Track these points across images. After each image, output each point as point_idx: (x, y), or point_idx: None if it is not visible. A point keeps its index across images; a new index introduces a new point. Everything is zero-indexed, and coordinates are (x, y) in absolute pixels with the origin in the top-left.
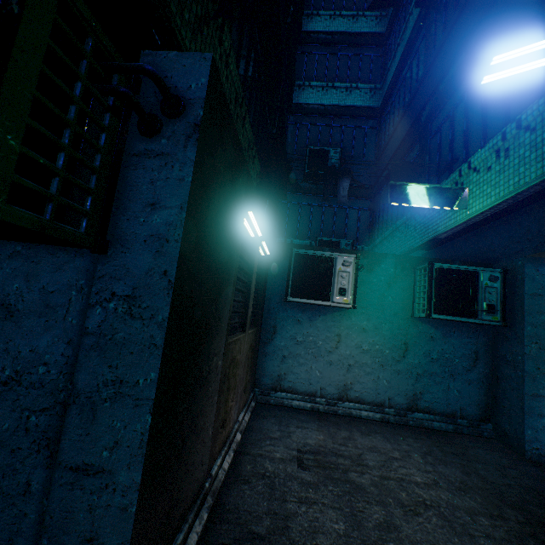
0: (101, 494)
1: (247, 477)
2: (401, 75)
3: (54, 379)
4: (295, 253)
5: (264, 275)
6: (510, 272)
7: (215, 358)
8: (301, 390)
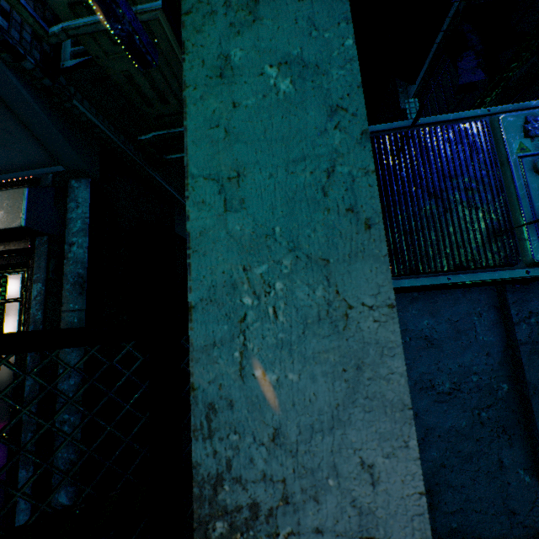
0: None
1: None
2: (433, 77)
3: (487, 383)
4: None
5: None
6: None
7: None
8: None
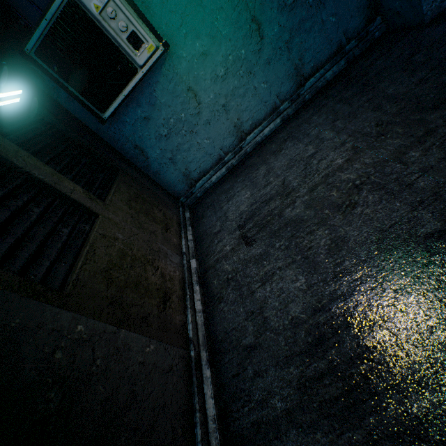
0: None
1: (219, 294)
2: None
3: None
4: (34, 53)
5: (55, 120)
6: None
7: (59, 351)
8: (209, 166)
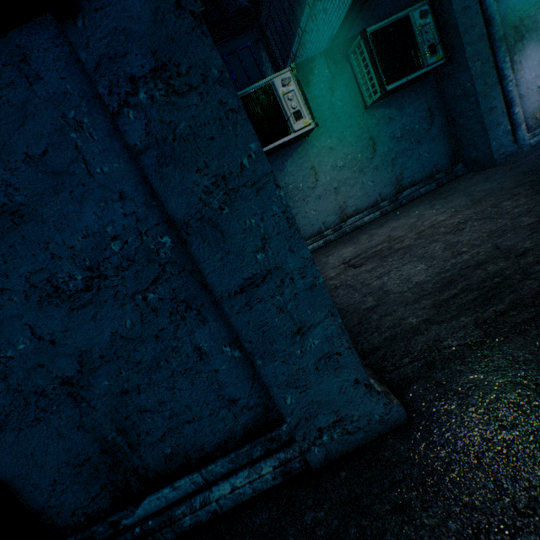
0: (282, 291)
1: None
2: None
3: (138, 246)
4: None
5: None
6: (434, 2)
7: None
8: (308, 235)
